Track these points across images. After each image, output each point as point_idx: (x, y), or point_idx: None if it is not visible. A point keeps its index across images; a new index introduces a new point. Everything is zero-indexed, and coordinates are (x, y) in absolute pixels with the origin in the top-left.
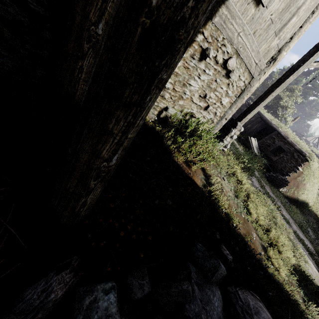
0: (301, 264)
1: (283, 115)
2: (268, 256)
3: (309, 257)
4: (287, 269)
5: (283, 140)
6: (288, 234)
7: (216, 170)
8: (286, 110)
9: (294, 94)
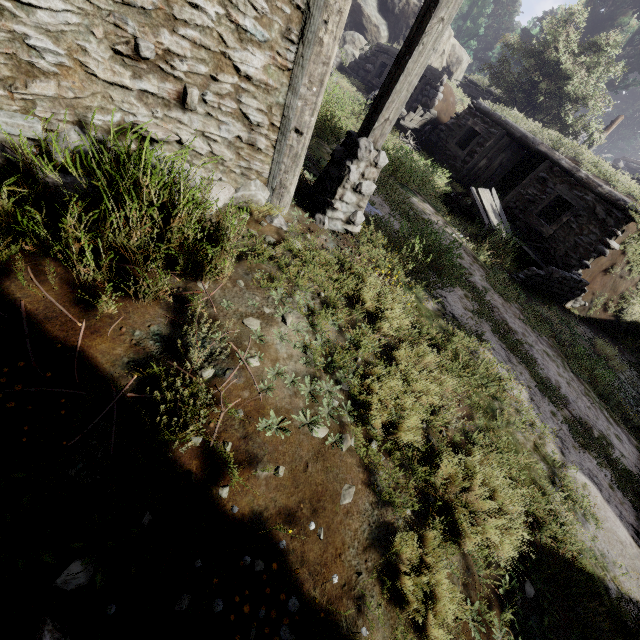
0: (566, 535)
1: (580, 120)
2: (393, 565)
3: (611, 495)
4: (492, 579)
5: (567, 179)
6: (541, 437)
7: (258, 297)
8: (586, 106)
9: (602, 59)
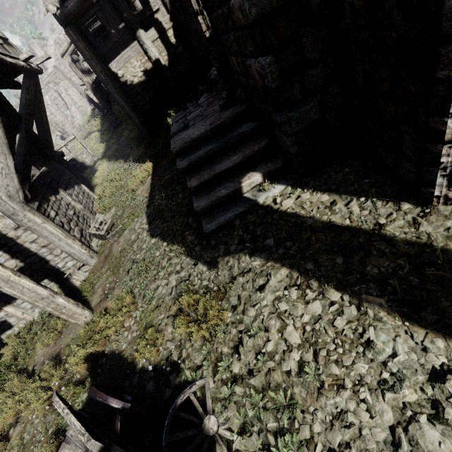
0: None
1: None
2: None
3: None
4: None
5: None
6: None
7: None
8: None
9: None
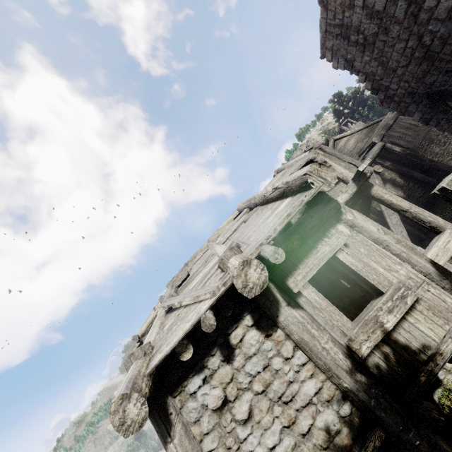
0: None
1: None
2: None
3: None
4: None
5: None
6: None
7: None
8: None
9: None
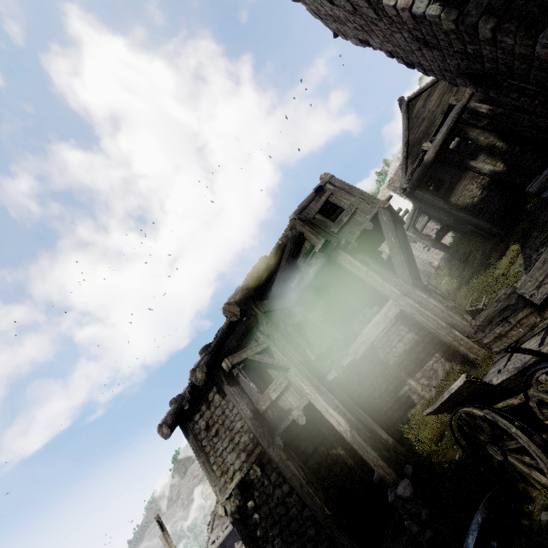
0: None
1: None
2: None
3: None
4: None
5: None
6: None
7: None
8: None
9: None
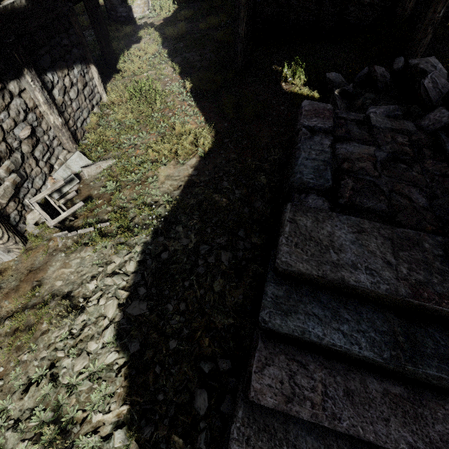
0: None
1: None
2: None
3: None
4: None
5: None
6: None
7: None
8: None
9: None
